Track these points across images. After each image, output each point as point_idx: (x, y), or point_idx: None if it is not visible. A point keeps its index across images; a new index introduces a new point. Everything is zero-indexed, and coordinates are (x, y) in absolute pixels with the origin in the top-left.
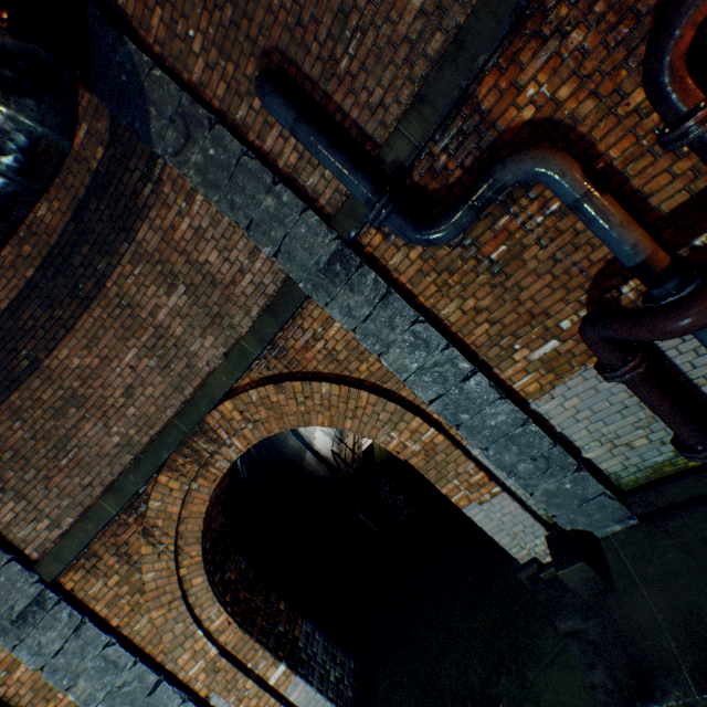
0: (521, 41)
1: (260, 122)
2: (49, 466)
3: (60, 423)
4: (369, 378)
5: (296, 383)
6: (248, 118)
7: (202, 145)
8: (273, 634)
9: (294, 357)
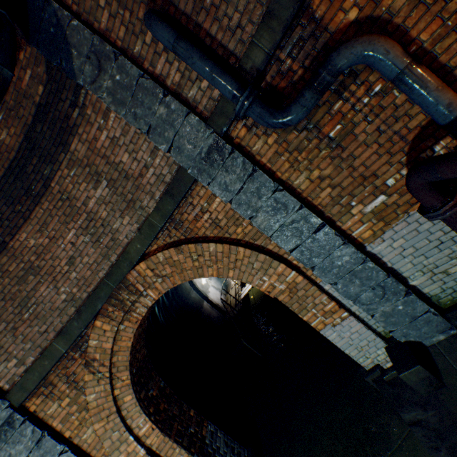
0: None
1: (151, 53)
2: (15, 320)
3: (22, 287)
4: (244, 238)
5: (191, 245)
6: (142, 51)
7: (111, 73)
8: (186, 435)
9: (188, 227)
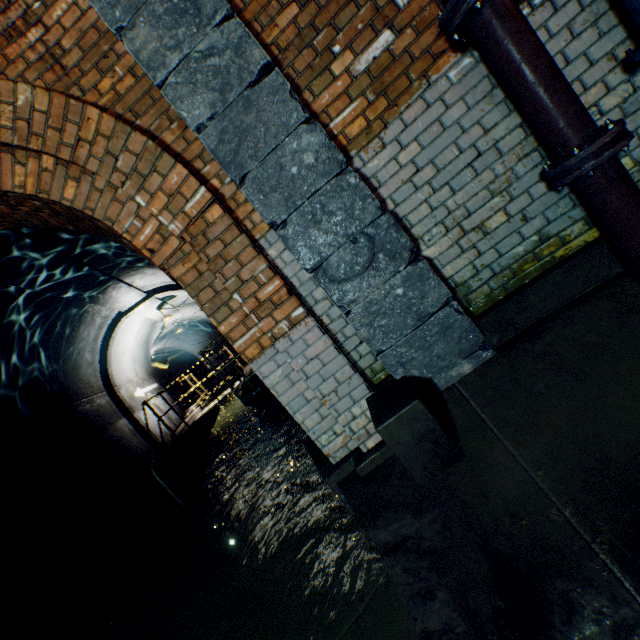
0: None
1: None
2: None
3: None
4: (115, 106)
5: None
6: None
7: None
8: None
9: None
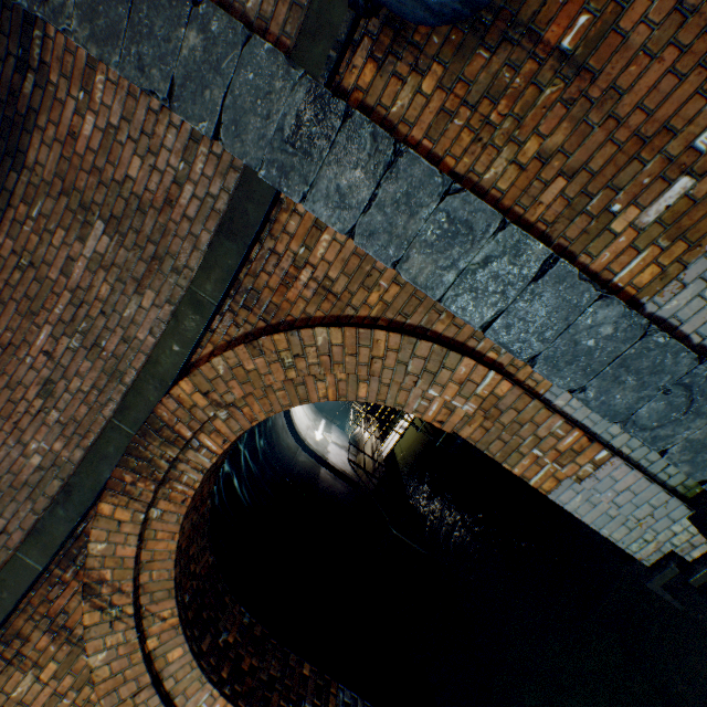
0: None
1: None
2: None
3: None
4: (384, 313)
5: (278, 337)
6: None
7: None
8: None
9: (271, 301)
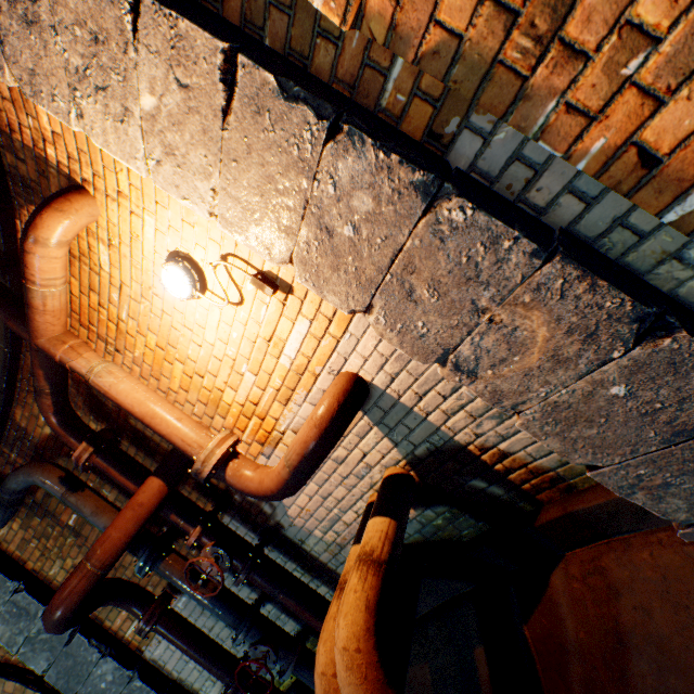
0: (25, 392)
1: None
2: None
3: None
4: None
5: None
6: None
7: None
8: None
9: None
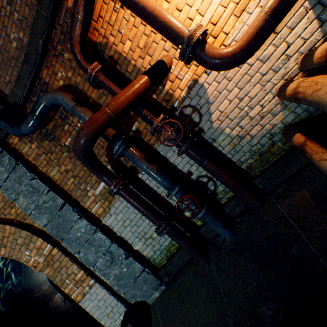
0: (51, 57)
1: None
2: None
3: None
4: (17, 217)
5: None
6: None
7: None
8: None
9: None
